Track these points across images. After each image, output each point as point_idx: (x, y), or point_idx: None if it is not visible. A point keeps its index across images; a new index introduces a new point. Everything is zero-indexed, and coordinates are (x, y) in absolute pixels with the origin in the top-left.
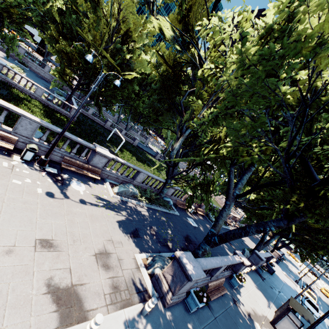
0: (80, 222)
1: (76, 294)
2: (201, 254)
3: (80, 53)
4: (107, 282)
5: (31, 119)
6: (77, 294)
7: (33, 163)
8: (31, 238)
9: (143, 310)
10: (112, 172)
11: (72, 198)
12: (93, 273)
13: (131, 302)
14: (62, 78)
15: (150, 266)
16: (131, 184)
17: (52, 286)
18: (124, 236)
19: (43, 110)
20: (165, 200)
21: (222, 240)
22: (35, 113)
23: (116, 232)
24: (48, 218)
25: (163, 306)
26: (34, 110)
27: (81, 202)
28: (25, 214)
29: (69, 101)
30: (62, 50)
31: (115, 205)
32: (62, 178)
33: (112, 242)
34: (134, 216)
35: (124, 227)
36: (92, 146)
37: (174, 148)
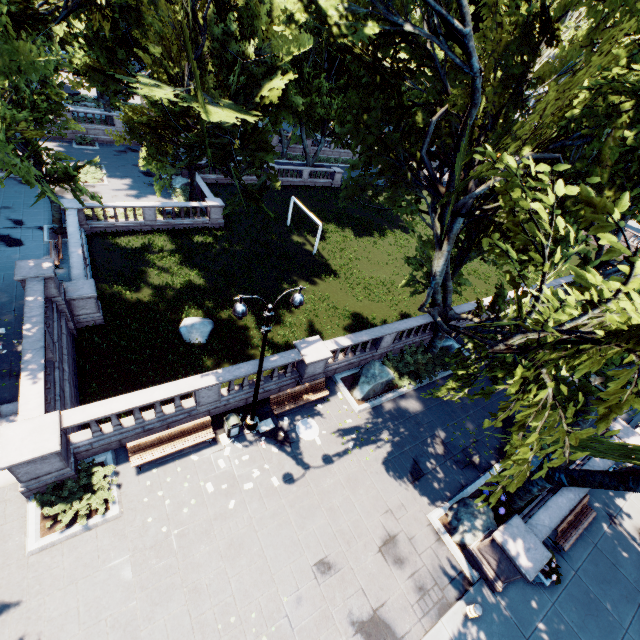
0: (340, 503)
1: (383, 621)
2: (536, 491)
3: (166, 114)
4: (408, 585)
5: (208, 386)
6: (384, 619)
7: (243, 431)
8: (306, 569)
9: (465, 614)
10: (339, 361)
11: (312, 463)
12: (388, 580)
13: (446, 601)
14: (163, 164)
15: (456, 530)
16: (376, 363)
17: (355, 622)
18: (402, 489)
19: (176, 248)
20: (442, 346)
21: (577, 486)
22: (174, 273)
23: (389, 488)
24: (306, 524)
25: (490, 590)
26: (168, 265)
27: (326, 461)
28: (283, 534)
29: (195, 193)
30: (133, 120)
31: (369, 430)
32: (284, 430)
33: (391, 514)
34: (402, 431)
35: (396, 470)
36: (295, 354)
37: (434, 272)
